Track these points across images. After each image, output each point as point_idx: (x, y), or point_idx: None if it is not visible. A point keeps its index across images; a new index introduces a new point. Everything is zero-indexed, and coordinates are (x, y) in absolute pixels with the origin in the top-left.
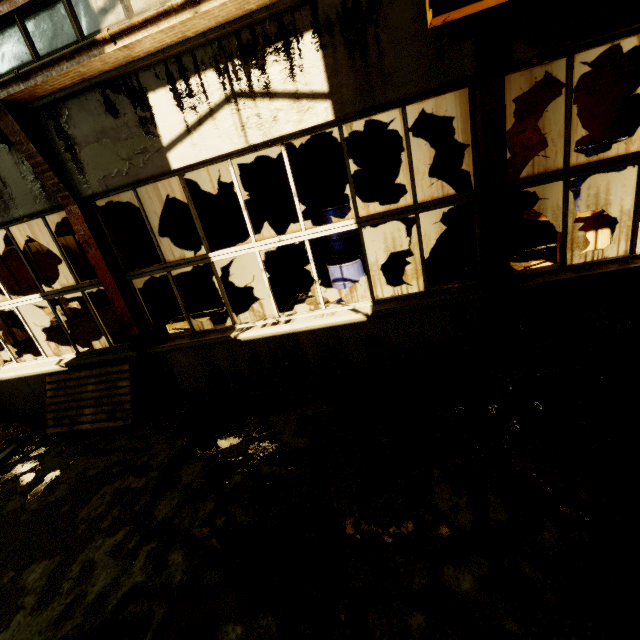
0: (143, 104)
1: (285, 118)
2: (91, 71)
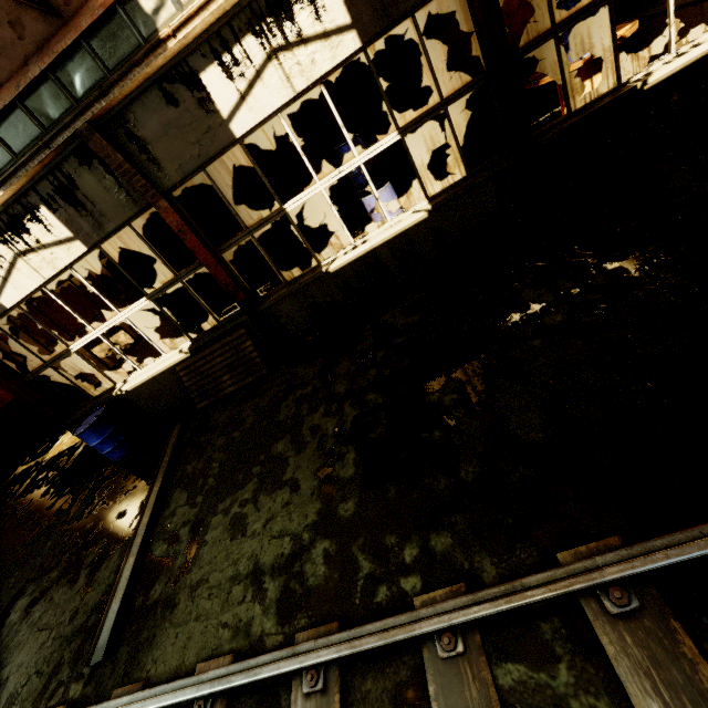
0: (198, 86)
1: (321, 58)
2: (153, 70)
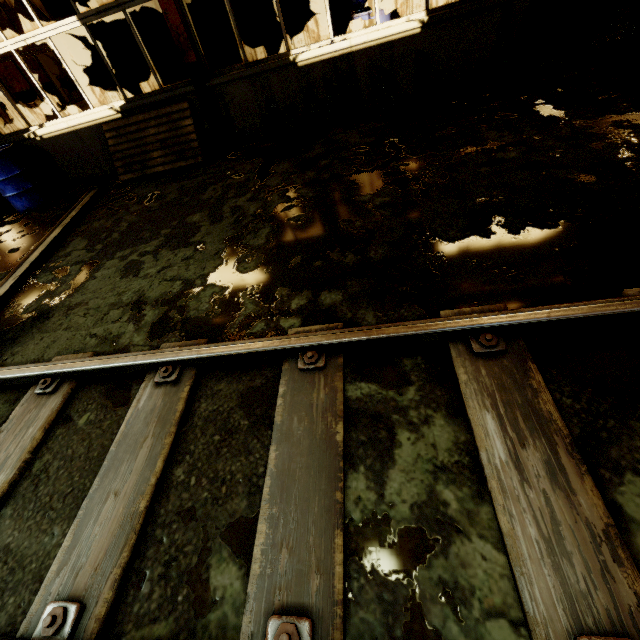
0: None
1: None
2: None
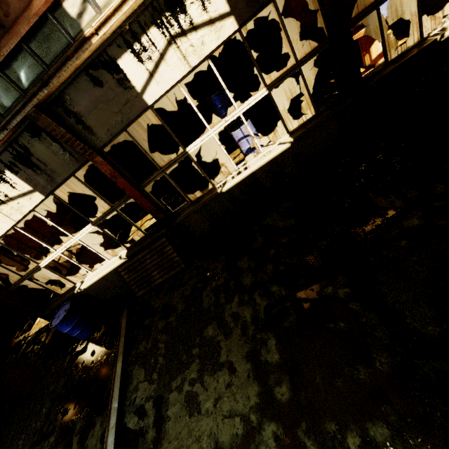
0: (116, 70)
1: (208, 40)
2: (81, 61)
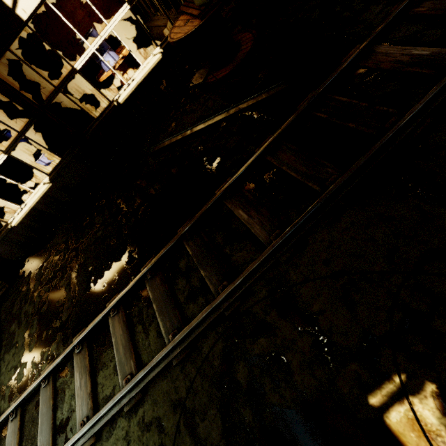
0: None
1: None
2: None
